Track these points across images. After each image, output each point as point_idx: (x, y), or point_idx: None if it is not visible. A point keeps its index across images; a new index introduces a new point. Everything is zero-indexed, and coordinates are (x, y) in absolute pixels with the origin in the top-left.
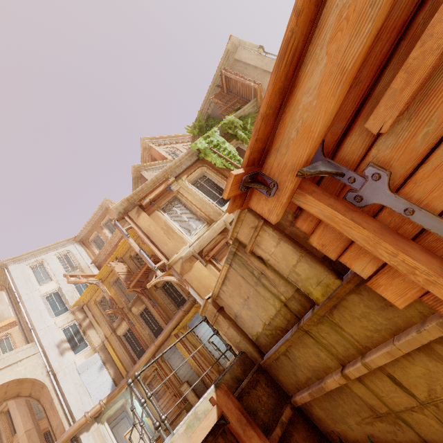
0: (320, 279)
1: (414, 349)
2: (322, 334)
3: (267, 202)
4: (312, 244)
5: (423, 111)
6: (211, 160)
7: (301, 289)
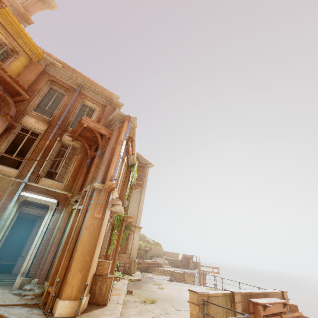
0: None
1: None
2: None
3: (262, 310)
4: None
5: None
6: (131, 177)
7: None
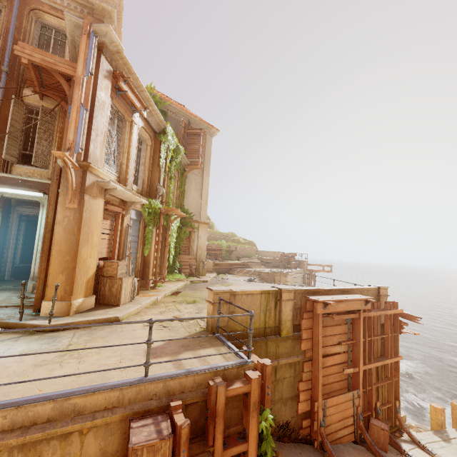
0: (289, 330)
1: (288, 362)
2: (271, 346)
3: (321, 308)
4: (302, 321)
5: (331, 320)
6: (162, 151)
7: (281, 328)
